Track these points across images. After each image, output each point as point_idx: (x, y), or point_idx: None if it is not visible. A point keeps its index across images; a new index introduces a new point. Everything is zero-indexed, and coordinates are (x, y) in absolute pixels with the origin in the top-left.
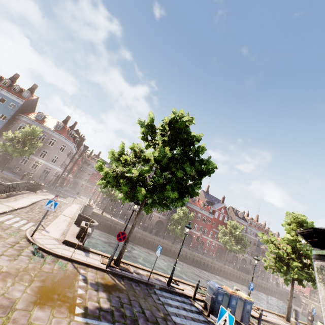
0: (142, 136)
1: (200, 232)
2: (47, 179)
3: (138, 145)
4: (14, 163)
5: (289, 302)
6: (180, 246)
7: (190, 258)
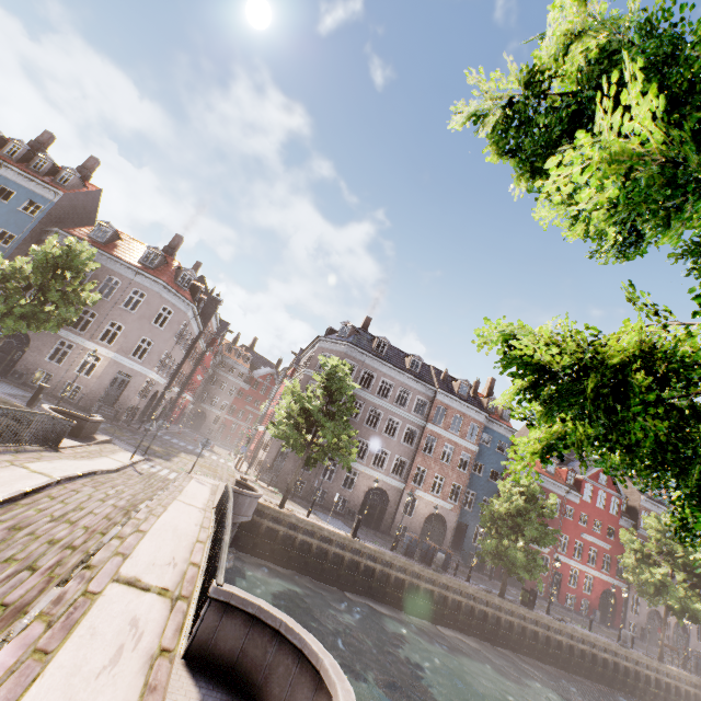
0: None
1: (550, 546)
2: (122, 402)
3: None
4: (31, 360)
5: None
6: (521, 603)
7: (562, 646)
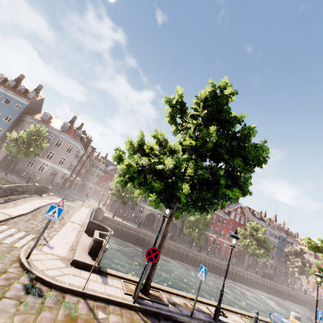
0: (170, 118)
1: (216, 235)
2: (54, 181)
3: (162, 133)
4: (20, 166)
5: None
6: (197, 251)
7: (209, 264)
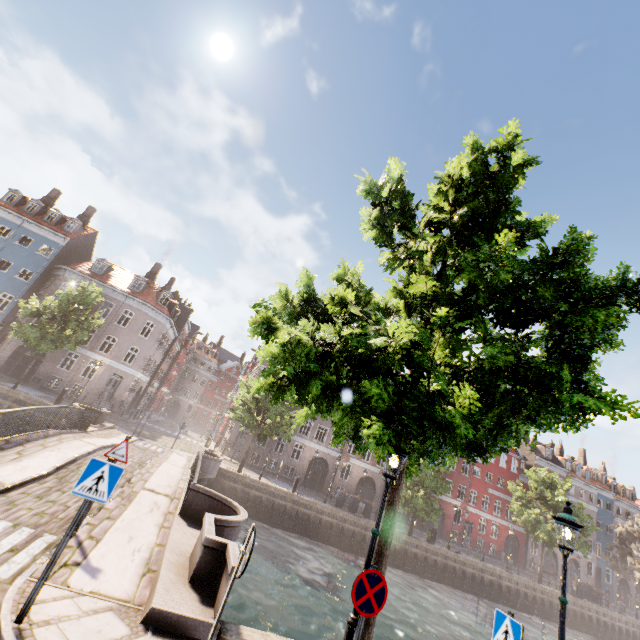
0: (379, 231)
1: (462, 500)
2: (116, 398)
3: (356, 271)
4: (47, 368)
5: None
6: (426, 540)
7: (455, 571)
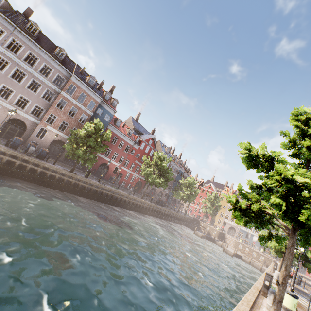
0: None
1: (120, 164)
2: None
3: None
4: None
5: (282, 291)
6: (84, 176)
7: (97, 192)
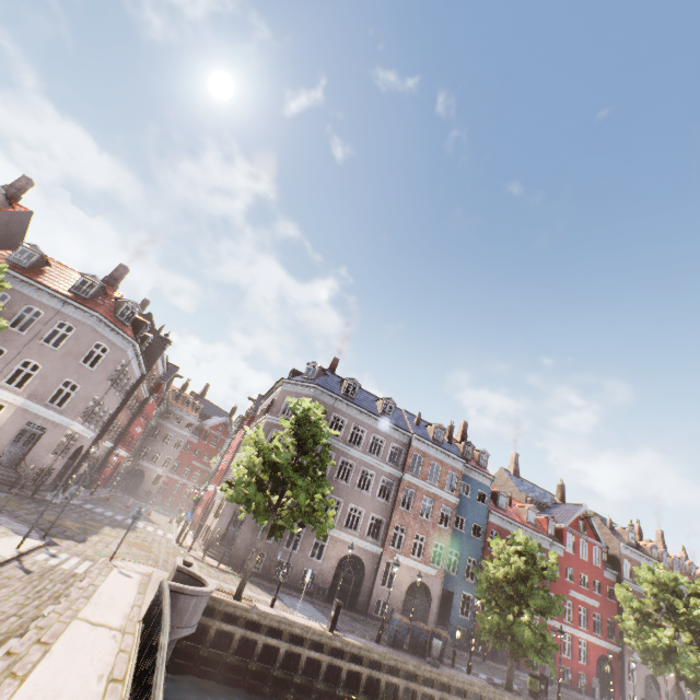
0: None
1: None
2: (30, 463)
3: None
4: None
5: None
6: (530, 694)
7: None
